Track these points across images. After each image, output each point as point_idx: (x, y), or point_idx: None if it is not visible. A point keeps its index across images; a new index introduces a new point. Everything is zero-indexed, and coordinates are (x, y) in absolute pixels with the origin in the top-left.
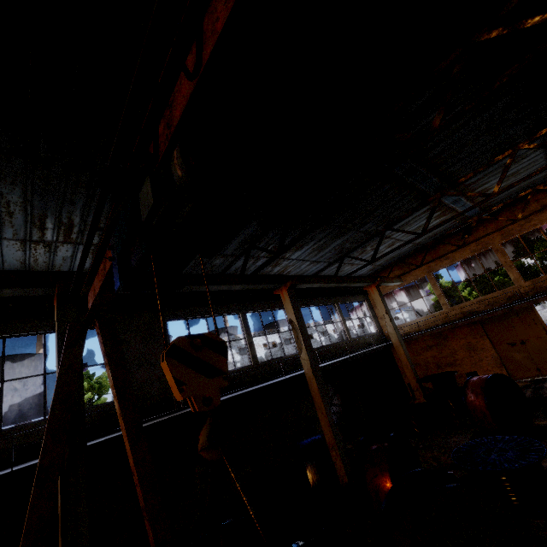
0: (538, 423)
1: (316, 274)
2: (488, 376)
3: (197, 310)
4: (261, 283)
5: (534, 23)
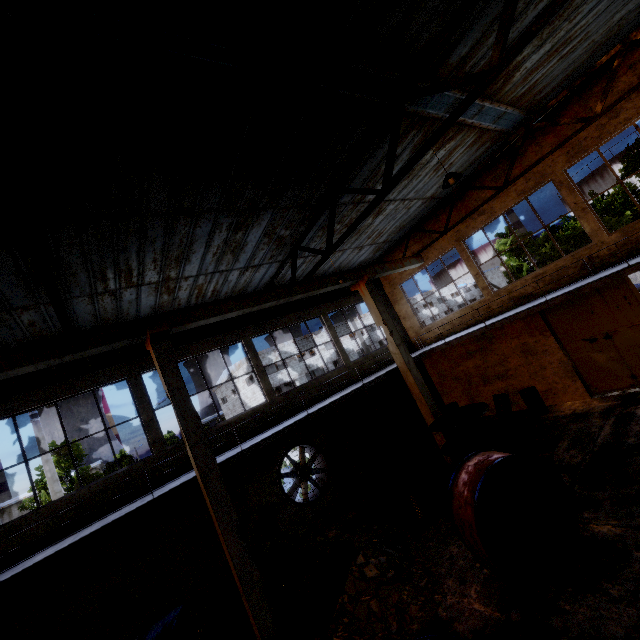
0: (595, 529)
1: (272, 281)
2: (490, 464)
3: (32, 397)
4: (83, 348)
5: None
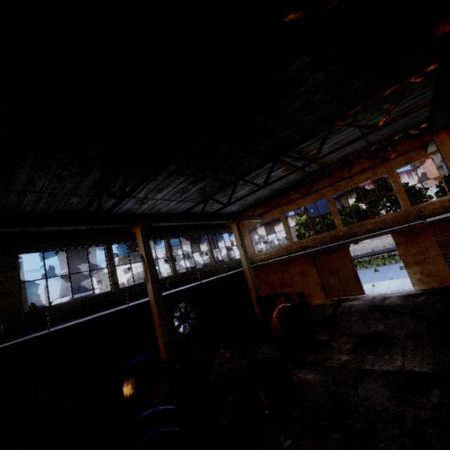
0: (320, 338)
1: (187, 211)
2: (288, 305)
3: (55, 243)
4: (111, 223)
5: (290, 18)
